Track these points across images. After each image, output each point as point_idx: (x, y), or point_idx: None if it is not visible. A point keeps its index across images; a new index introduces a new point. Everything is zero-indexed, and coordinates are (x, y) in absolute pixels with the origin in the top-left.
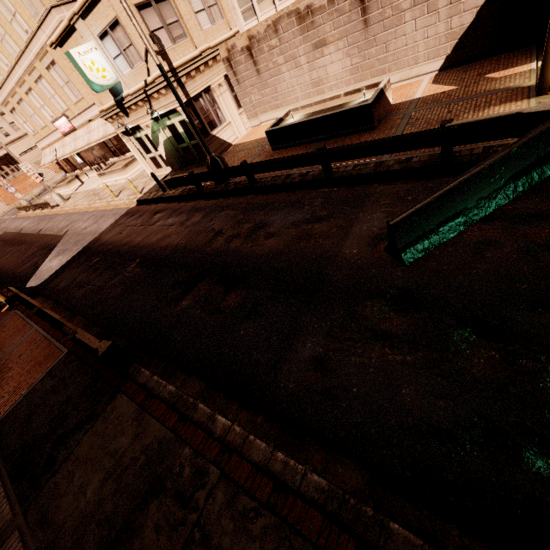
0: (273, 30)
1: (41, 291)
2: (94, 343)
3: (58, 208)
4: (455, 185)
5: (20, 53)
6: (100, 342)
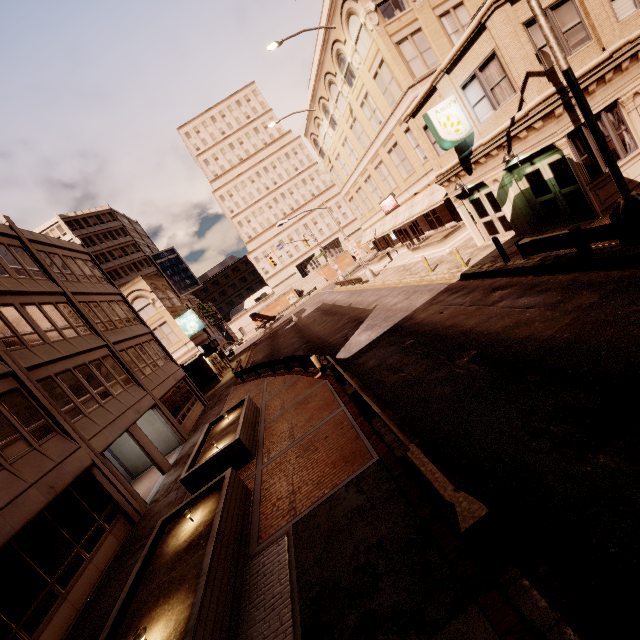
0: None
1: (349, 366)
2: (444, 487)
3: (368, 283)
4: None
5: (369, 145)
6: (457, 492)
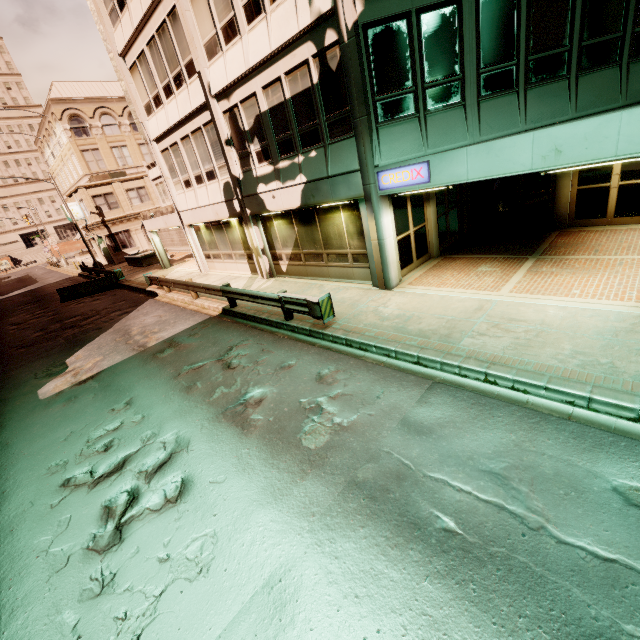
0: (156, 215)
1: None
2: None
3: (61, 268)
4: (77, 284)
5: (74, 184)
6: None
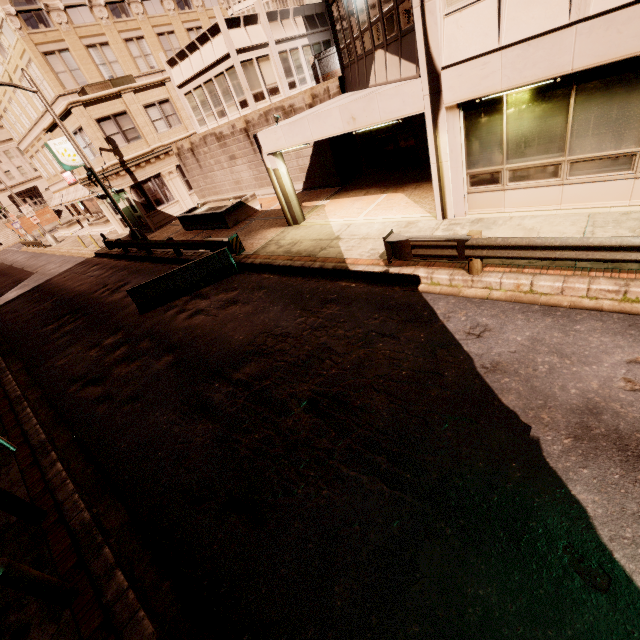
0: (204, 142)
1: None
2: None
3: (50, 248)
4: (164, 274)
5: (38, 119)
6: None
